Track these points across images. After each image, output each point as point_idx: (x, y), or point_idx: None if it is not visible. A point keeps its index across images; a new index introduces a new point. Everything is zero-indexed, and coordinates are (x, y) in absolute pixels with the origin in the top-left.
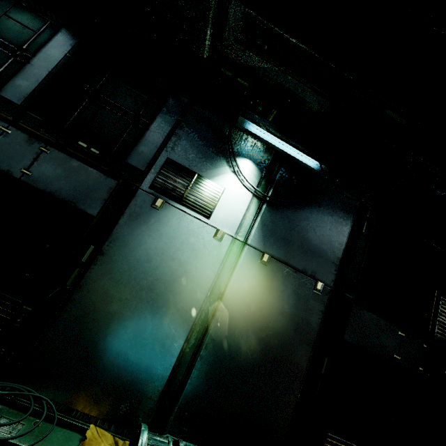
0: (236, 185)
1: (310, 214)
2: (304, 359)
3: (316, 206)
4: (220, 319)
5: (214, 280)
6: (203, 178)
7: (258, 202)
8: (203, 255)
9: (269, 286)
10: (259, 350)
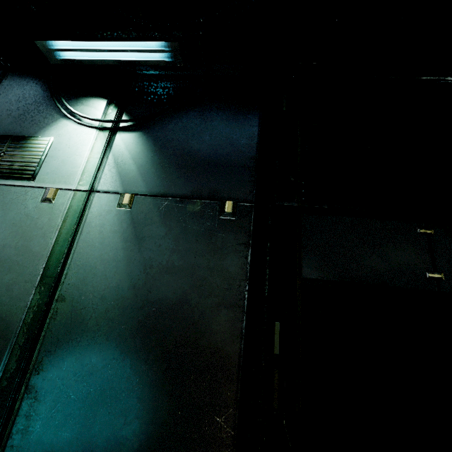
0: (70, 128)
1: (188, 120)
2: (231, 337)
3: (196, 107)
4: (60, 314)
5: (47, 257)
6: (21, 137)
7: (104, 135)
8: (26, 229)
9: (139, 236)
10: (137, 345)
